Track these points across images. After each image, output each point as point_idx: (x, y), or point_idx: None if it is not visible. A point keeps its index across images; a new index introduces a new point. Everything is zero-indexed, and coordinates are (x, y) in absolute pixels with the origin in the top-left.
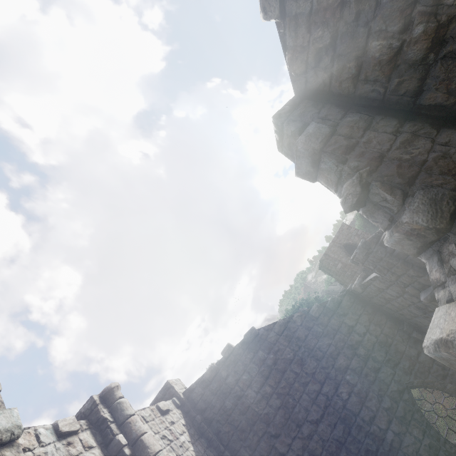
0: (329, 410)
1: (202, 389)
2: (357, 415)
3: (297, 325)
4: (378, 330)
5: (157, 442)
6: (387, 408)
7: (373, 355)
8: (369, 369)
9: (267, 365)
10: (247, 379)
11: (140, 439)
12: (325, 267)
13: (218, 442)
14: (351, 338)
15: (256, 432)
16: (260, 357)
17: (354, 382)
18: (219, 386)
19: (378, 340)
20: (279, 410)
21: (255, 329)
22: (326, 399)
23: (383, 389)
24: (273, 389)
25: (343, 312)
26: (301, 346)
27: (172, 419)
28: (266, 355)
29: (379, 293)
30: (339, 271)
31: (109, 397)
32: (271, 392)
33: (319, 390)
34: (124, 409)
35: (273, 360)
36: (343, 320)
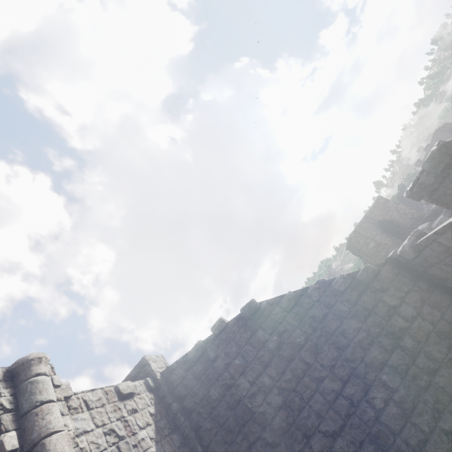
0: (353, 420)
1: (184, 371)
2: (397, 434)
3: (312, 301)
4: (436, 315)
5: (73, 449)
6: (449, 431)
7: (427, 350)
8: (419, 369)
9: (268, 349)
10: (240, 364)
11: (41, 442)
12: (353, 247)
13: (195, 442)
14: (392, 323)
15: (246, 436)
16: (259, 338)
17: (394, 385)
18: (205, 369)
19: (436, 329)
20: (280, 410)
21: (255, 302)
22: (349, 404)
23: (442, 401)
24: (274, 381)
25: (381, 286)
26: (317, 328)
27: (136, 406)
28: (267, 336)
29: (445, 258)
30: (371, 251)
31: (20, 373)
32: (270, 385)
33: (339, 391)
34: (35, 392)
35: (277, 344)
36: (381, 298)
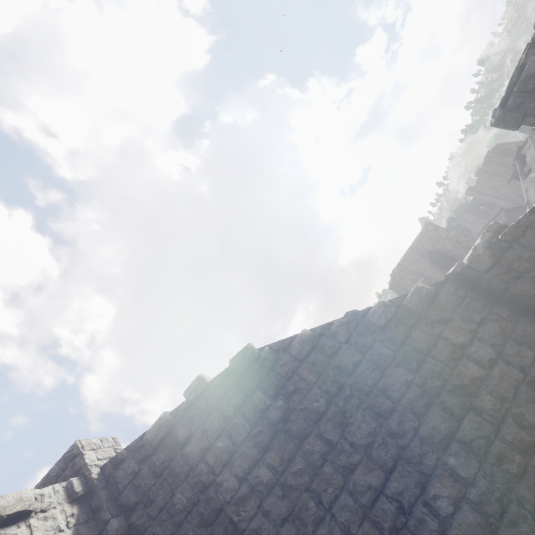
0: None
1: (137, 463)
2: None
3: (338, 343)
4: (527, 356)
5: None
6: None
7: (517, 412)
8: (507, 444)
9: (269, 421)
10: (225, 448)
11: None
12: (398, 285)
13: None
14: (460, 371)
15: None
16: (256, 404)
17: (468, 473)
18: (169, 459)
19: (528, 378)
20: (284, 525)
21: (253, 348)
22: (397, 510)
23: None
24: (276, 475)
25: (441, 316)
26: (345, 385)
27: (28, 534)
28: (268, 400)
29: None
30: None
31: None
32: (270, 481)
33: (380, 487)
34: None
35: (283, 412)
36: (441, 333)
